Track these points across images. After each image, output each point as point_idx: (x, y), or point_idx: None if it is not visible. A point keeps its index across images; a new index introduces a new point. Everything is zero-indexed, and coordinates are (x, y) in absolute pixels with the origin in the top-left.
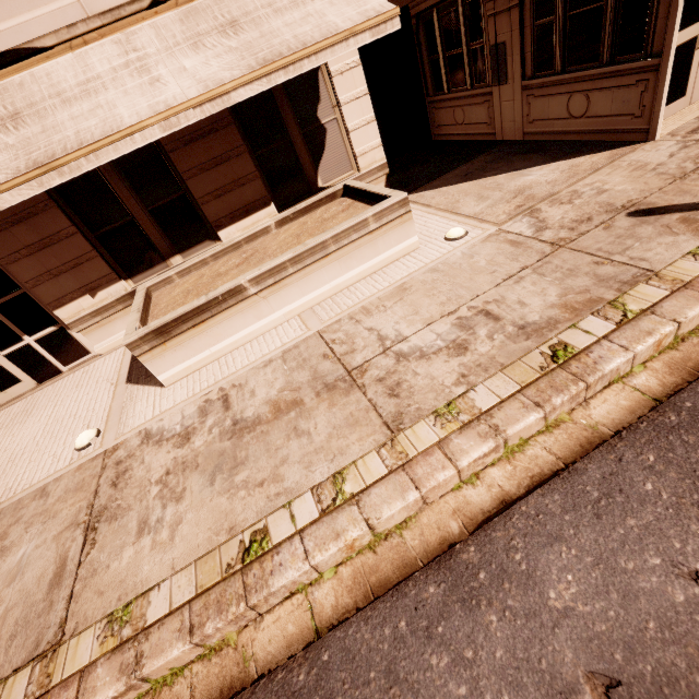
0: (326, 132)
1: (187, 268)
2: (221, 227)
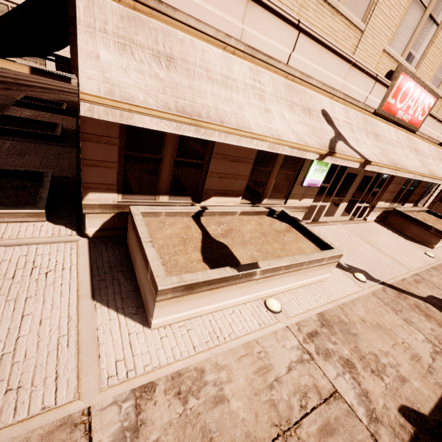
0: (429, 193)
1: (404, 210)
2: (406, 202)
